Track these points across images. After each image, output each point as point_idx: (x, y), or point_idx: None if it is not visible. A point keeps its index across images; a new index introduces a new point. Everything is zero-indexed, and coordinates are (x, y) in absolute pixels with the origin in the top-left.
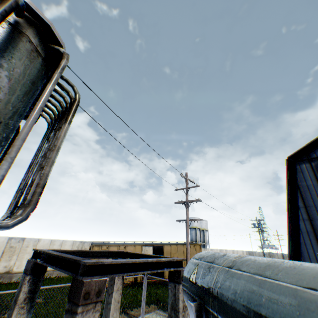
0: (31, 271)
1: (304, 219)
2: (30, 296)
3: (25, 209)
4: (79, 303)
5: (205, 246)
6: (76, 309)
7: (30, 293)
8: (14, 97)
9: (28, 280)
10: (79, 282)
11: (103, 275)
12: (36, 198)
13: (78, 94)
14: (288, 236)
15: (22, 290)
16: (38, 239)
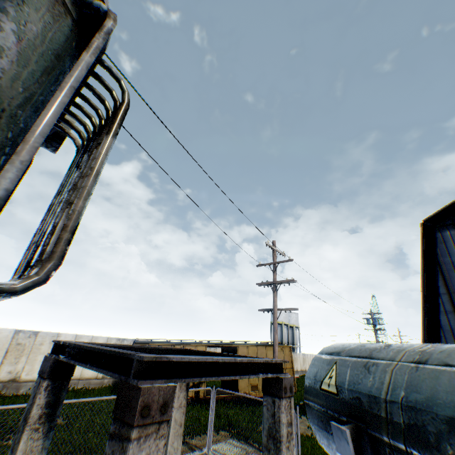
0: (49, 373)
1: (448, 311)
2: (48, 412)
3: (43, 266)
4: (134, 423)
5: (294, 350)
6: (129, 434)
7: (47, 408)
8: (26, 71)
9: (45, 387)
10: (132, 389)
11: (169, 378)
12: (61, 248)
13: (127, 92)
14: (423, 336)
15: (35, 403)
16: (56, 333)
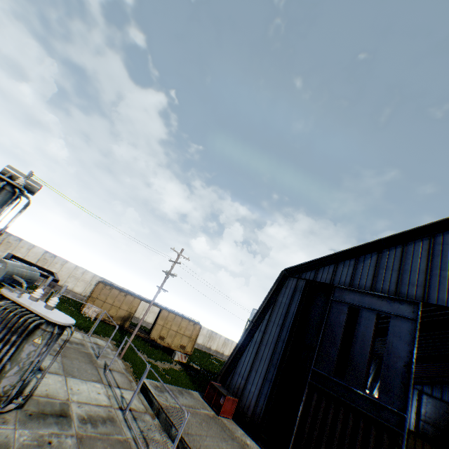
0: None
1: (261, 330)
2: None
3: None
4: None
5: None
6: None
7: None
8: None
9: None
10: None
11: None
12: None
13: (30, 200)
14: (240, 339)
15: None
16: (66, 260)
